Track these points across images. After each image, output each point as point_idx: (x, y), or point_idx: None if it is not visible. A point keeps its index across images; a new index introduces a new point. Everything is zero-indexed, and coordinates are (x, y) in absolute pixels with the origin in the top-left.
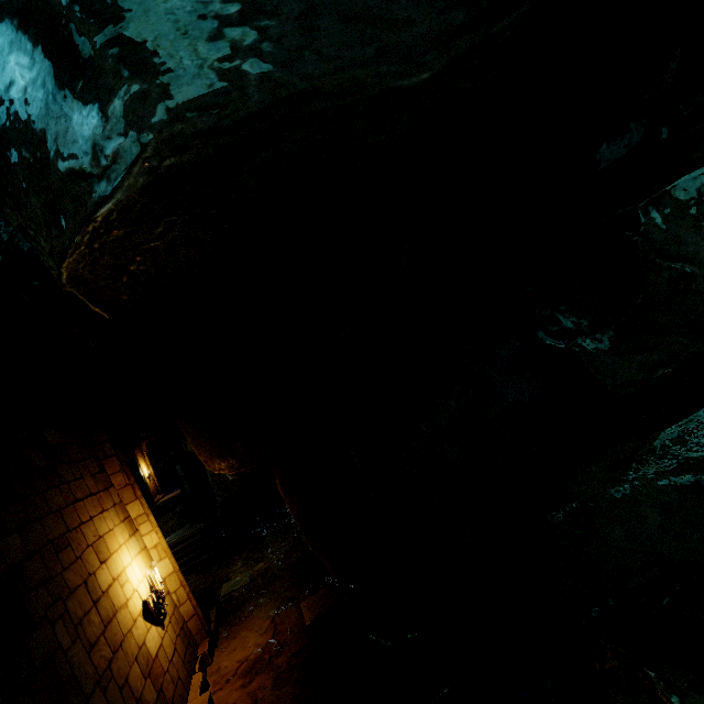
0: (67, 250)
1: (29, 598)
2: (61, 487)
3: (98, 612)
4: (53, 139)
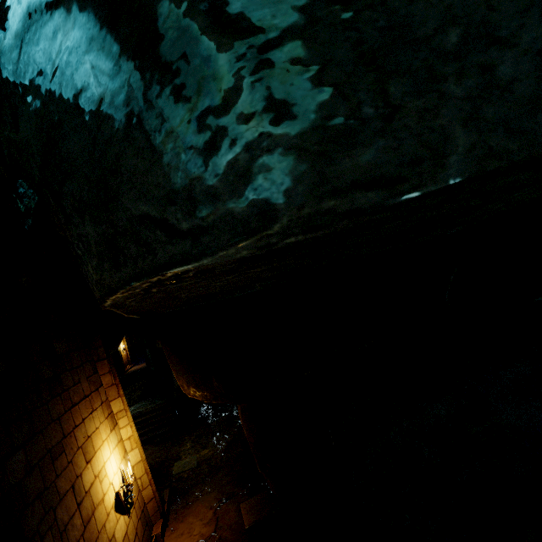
0: (119, 288)
1: (25, 516)
2: (62, 395)
3: (80, 513)
4: (127, 170)
